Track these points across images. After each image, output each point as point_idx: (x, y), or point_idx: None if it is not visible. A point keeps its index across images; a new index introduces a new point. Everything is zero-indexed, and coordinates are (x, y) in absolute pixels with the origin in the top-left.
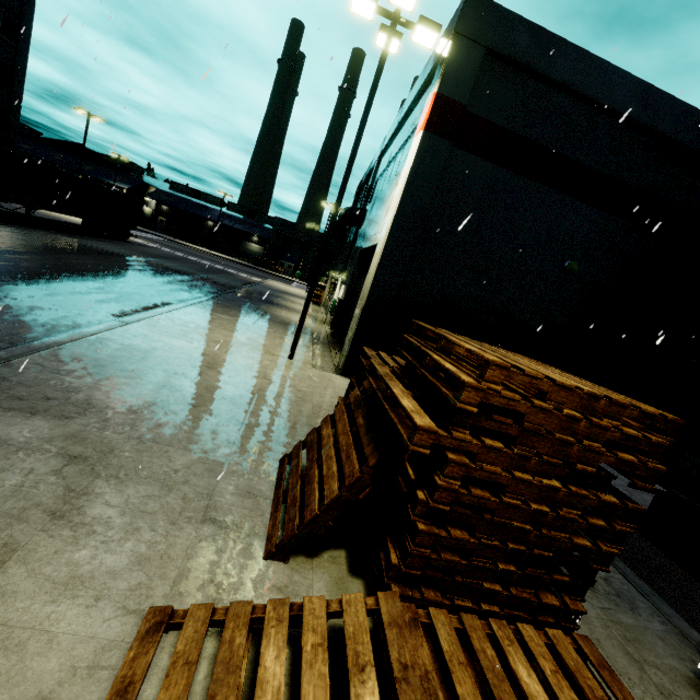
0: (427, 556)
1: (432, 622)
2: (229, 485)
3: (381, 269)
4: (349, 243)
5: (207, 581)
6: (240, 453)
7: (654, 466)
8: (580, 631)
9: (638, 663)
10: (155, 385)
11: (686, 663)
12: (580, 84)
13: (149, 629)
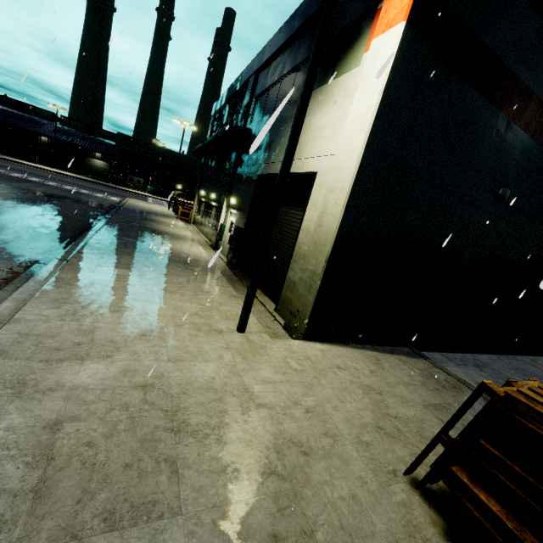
0: None
1: None
2: None
3: (349, 209)
4: (222, 163)
5: None
6: None
7: None
8: None
9: None
10: None
11: None
12: None
13: None
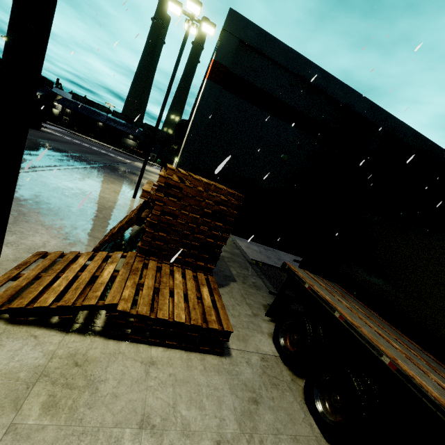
0: (150, 241)
1: (149, 263)
2: (81, 232)
3: (184, 151)
4: None
5: (64, 252)
6: (90, 224)
7: (233, 211)
8: (226, 289)
9: (244, 298)
10: (50, 197)
11: (267, 302)
12: (287, 64)
13: (37, 254)
